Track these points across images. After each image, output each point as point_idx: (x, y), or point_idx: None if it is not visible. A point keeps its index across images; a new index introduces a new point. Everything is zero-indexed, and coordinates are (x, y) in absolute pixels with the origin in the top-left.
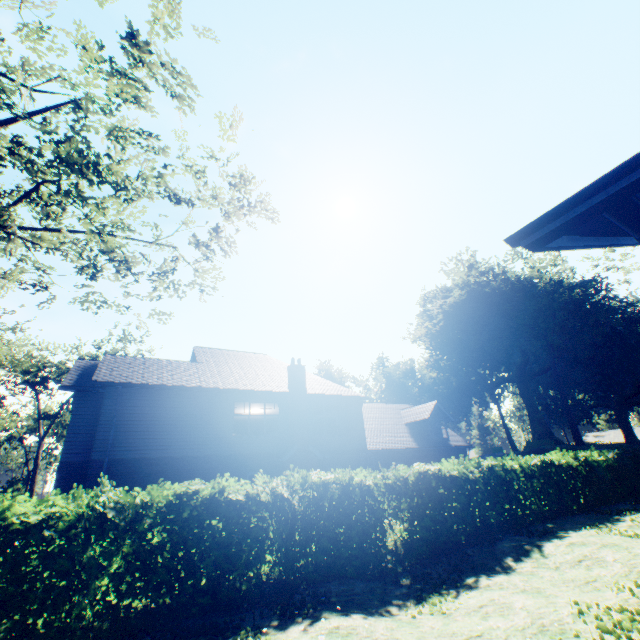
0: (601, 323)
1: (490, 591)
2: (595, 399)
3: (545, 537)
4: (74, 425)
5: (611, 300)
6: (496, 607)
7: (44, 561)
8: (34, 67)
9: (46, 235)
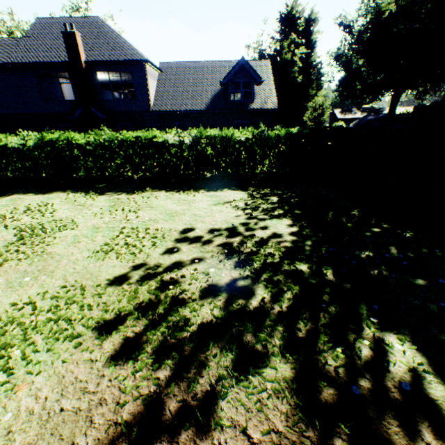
0: None
1: None
2: None
3: (41, 192)
4: None
5: None
6: None
7: None
8: None
9: None
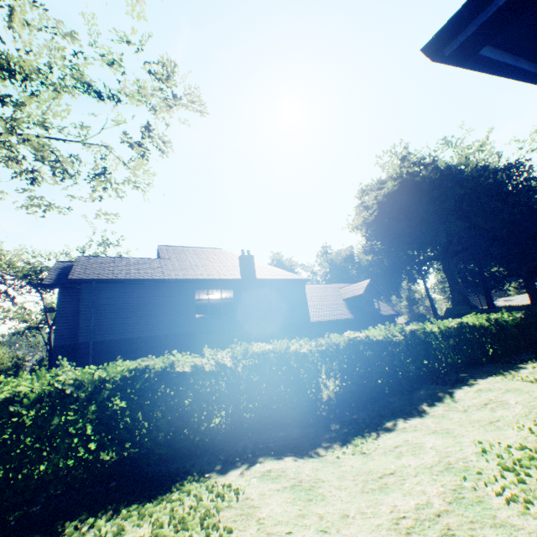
0: (520, 203)
1: (405, 433)
2: (508, 270)
3: (456, 385)
4: (60, 316)
5: (532, 181)
6: (409, 447)
7: (16, 430)
8: None
9: None
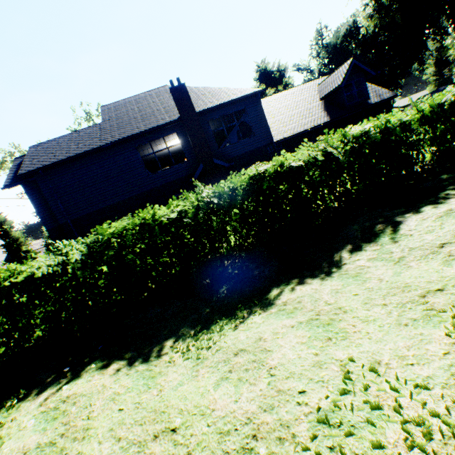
0: None
1: (271, 321)
2: None
3: (418, 205)
4: (37, 207)
5: None
6: (247, 361)
7: None
8: None
9: None
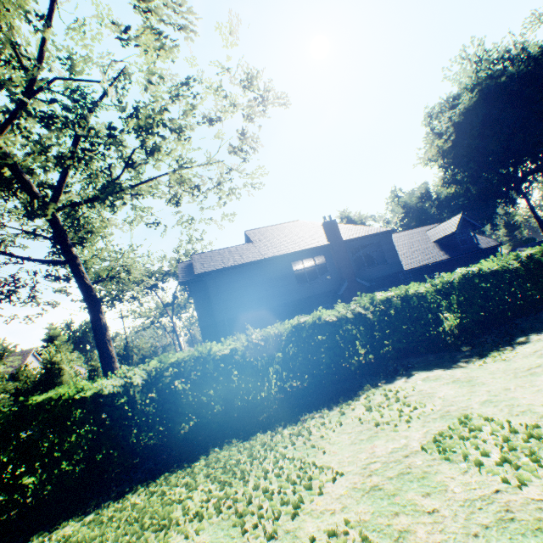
0: None
1: (541, 342)
2: None
3: None
4: (197, 304)
5: None
6: None
7: (239, 371)
8: (91, 61)
9: (143, 187)
